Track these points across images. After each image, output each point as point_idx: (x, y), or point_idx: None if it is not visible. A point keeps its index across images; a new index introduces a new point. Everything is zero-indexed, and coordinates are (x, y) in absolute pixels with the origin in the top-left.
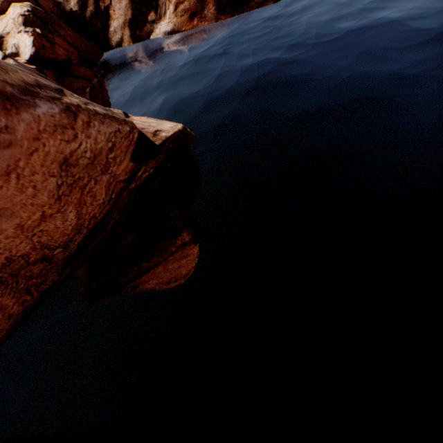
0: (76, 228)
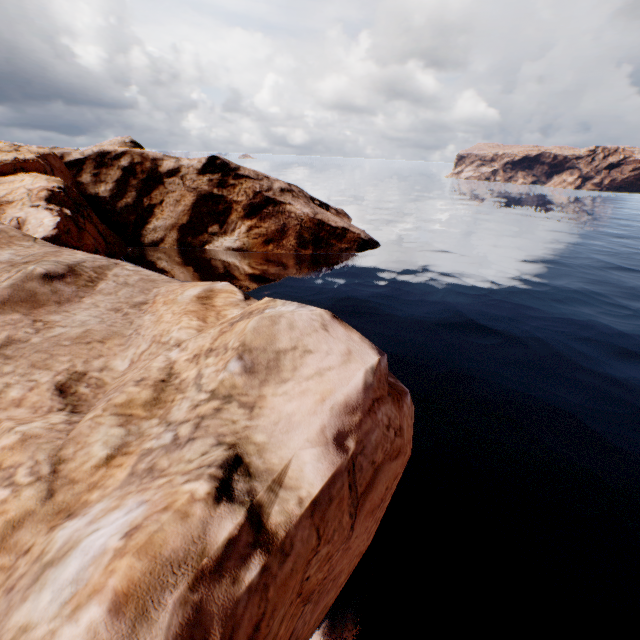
0: None
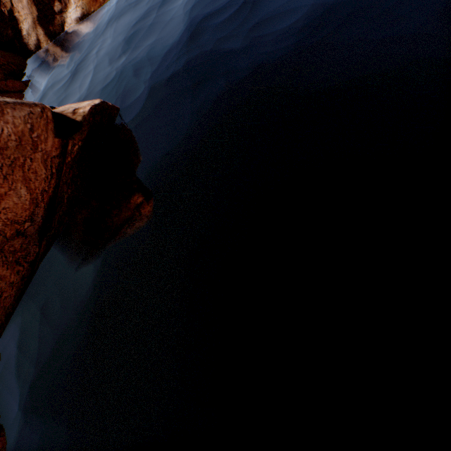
0: (33, 203)
